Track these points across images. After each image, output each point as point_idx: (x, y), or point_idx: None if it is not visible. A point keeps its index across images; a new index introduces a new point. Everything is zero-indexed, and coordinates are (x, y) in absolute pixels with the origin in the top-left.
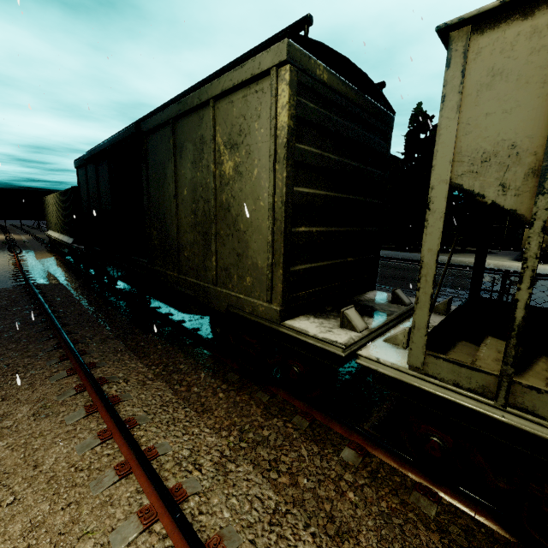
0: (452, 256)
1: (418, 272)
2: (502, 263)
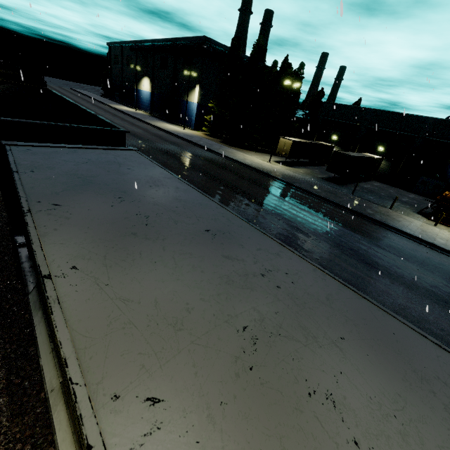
0: (247, 152)
1: (185, 151)
2: (252, 158)
